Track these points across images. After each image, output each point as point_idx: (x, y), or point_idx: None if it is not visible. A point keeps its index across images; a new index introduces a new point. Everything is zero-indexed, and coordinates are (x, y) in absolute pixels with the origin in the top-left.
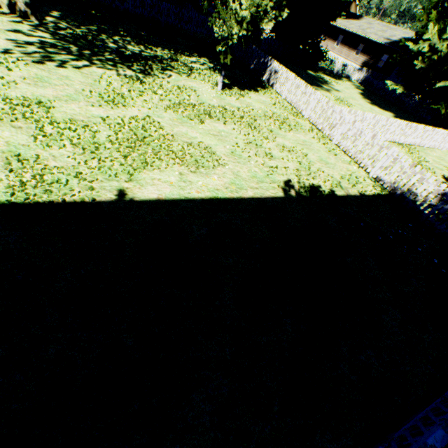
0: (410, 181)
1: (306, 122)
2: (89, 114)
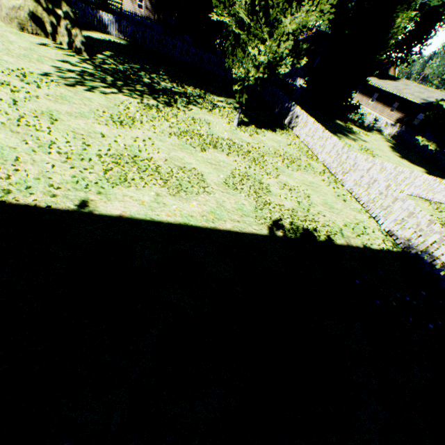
0: (427, 240)
1: (319, 165)
2: (92, 130)
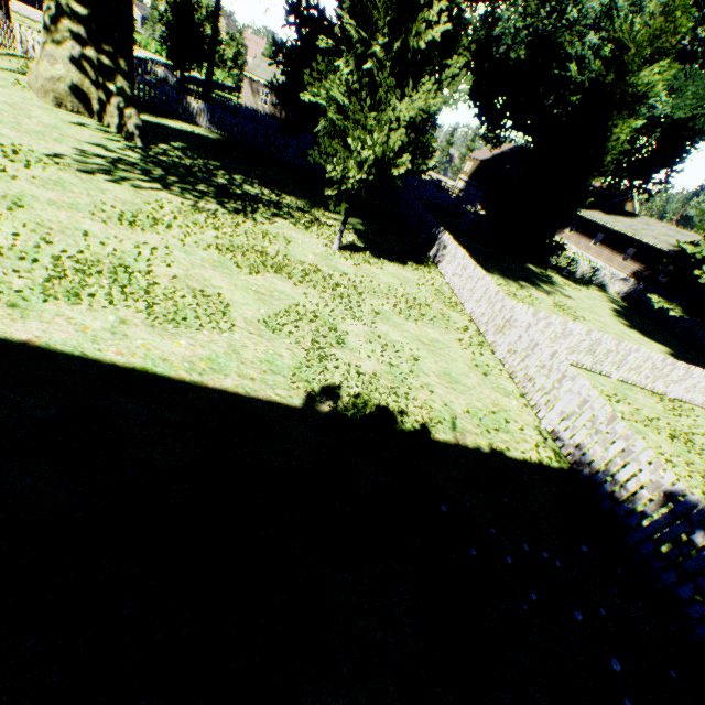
0: (607, 451)
1: (463, 318)
2: (75, 225)
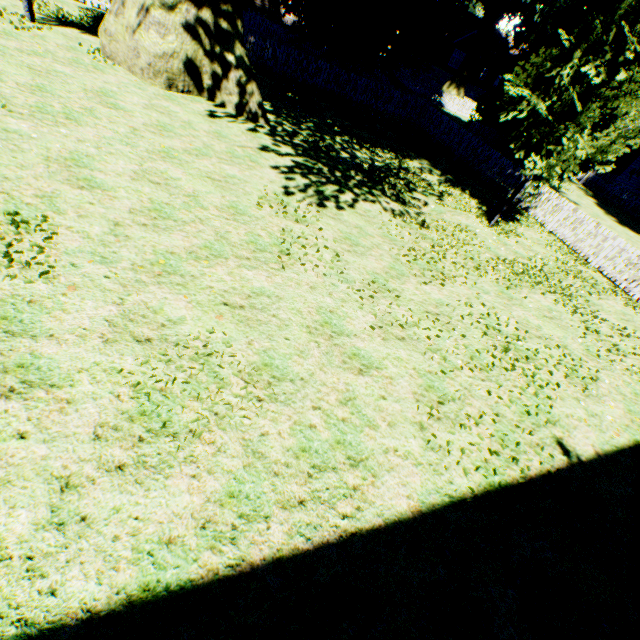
0: None
1: (597, 275)
2: (432, 299)
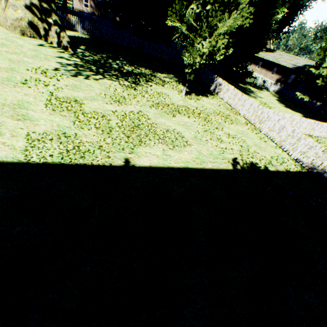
0: (323, 163)
1: (242, 118)
2: (105, 108)
